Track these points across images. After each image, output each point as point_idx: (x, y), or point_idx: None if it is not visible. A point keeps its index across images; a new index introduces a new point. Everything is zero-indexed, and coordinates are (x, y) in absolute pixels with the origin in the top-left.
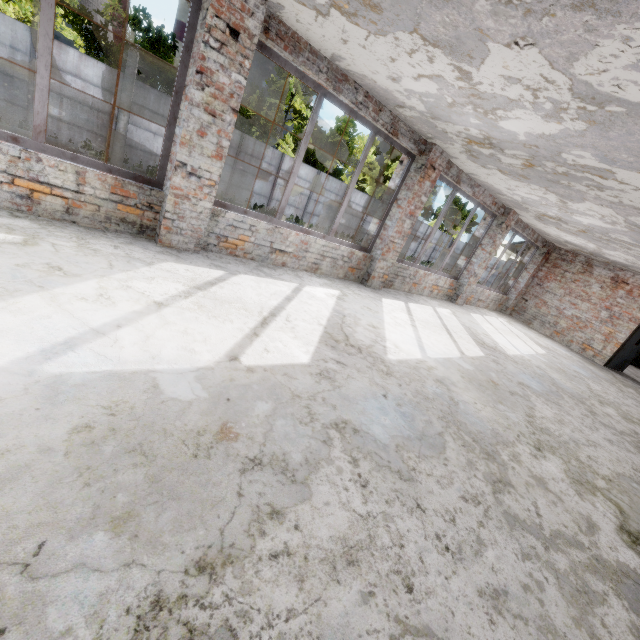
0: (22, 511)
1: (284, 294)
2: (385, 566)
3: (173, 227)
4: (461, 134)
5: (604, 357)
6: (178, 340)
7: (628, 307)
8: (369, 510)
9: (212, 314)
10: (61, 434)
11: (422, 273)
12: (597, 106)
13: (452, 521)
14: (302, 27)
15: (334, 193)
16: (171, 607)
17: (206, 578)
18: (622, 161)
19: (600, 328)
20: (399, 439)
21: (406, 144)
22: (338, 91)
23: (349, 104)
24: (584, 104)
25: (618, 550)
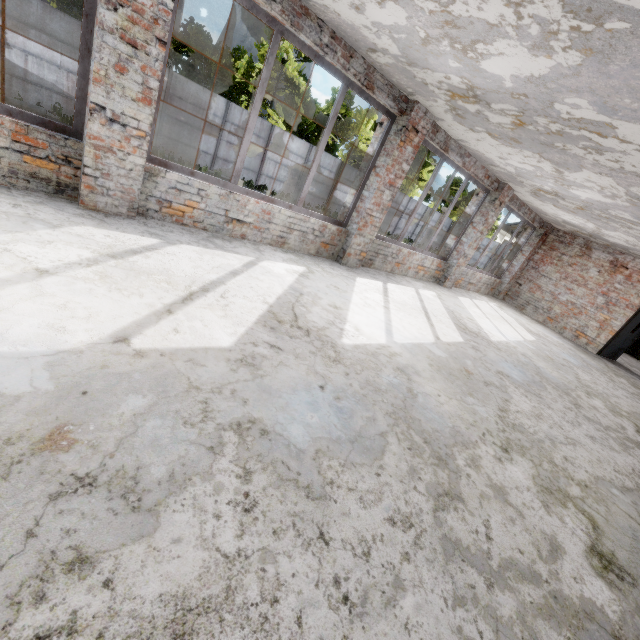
0: None
1: (231, 268)
2: (236, 638)
3: (97, 186)
4: (442, 85)
5: (597, 345)
6: (46, 315)
7: (626, 293)
8: (242, 547)
9: (117, 286)
10: None
11: (406, 252)
12: (594, 23)
13: (365, 555)
14: None
15: (327, 169)
16: None
17: None
18: (624, 109)
19: (595, 315)
20: (323, 442)
21: (384, 101)
22: (297, 28)
23: (312, 46)
24: (578, 22)
25: (584, 581)
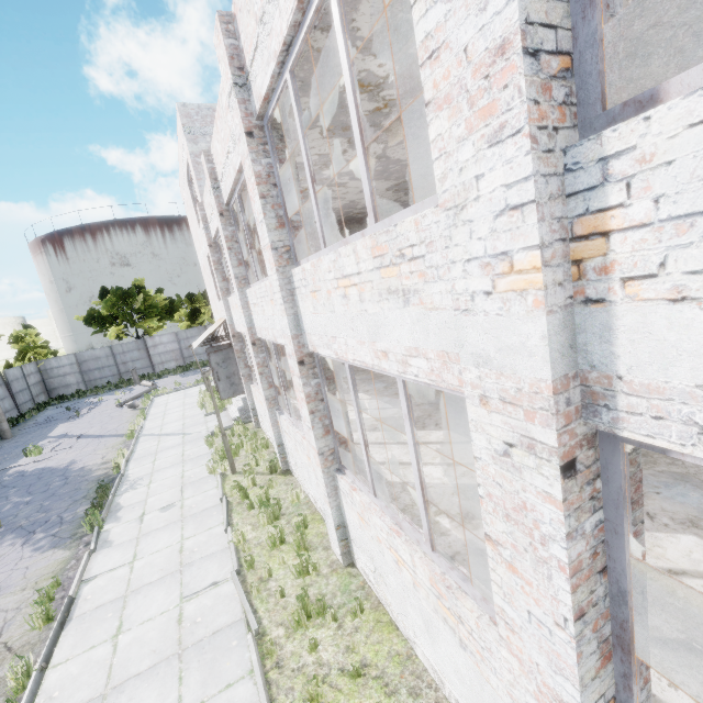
0: None
1: None
2: None
3: None
4: None
5: None
6: None
7: None
8: None
9: None
10: None
11: None
12: None
13: None
14: None
15: None
16: None
17: None
18: None
19: None
20: None
21: None
22: None
23: None
24: None
25: None
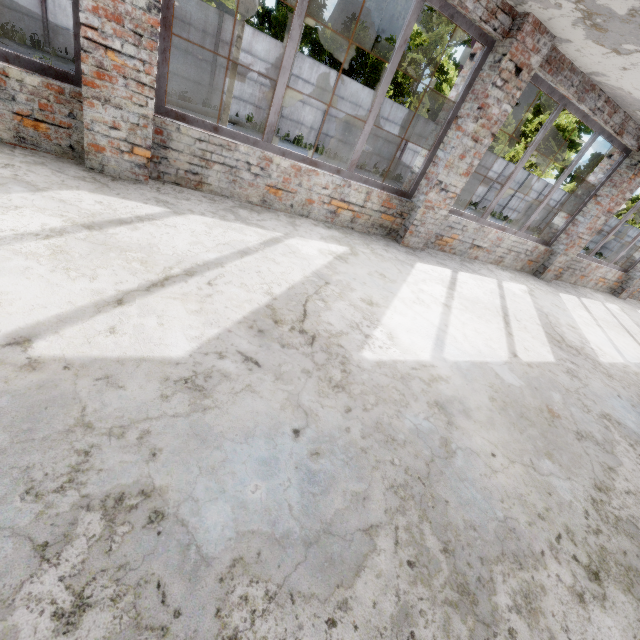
0: (510, 441)
1: (496, 292)
2: None
3: (415, 231)
4: None
5: None
6: (478, 338)
7: None
8: None
9: (476, 314)
10: (487, 401)
11: (594, 266)
12: None
13: None
14: (577, 54)
15: None
16: (600, 503)
17: (604, 494)
18: None
19: None
20: None
21: (628, 142)
22: (581, 101)
23: (586, 111)
24: None
25: None
